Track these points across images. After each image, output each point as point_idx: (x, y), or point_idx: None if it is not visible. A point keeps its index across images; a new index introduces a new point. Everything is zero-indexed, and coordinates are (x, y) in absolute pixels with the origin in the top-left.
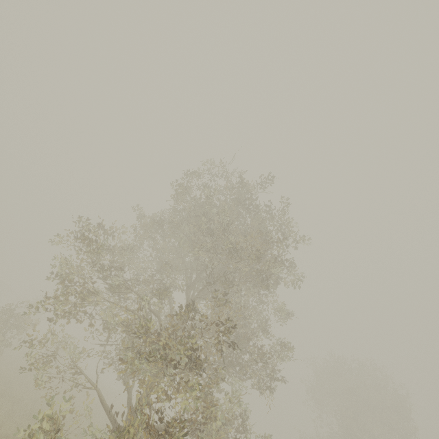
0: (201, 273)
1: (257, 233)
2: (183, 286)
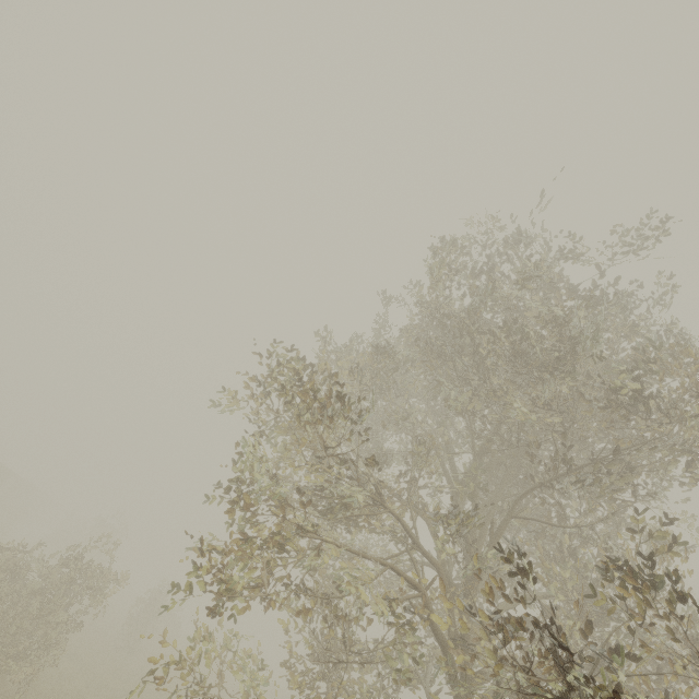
0: (482, 459)
1: (632, 358)
2: (465, 492)
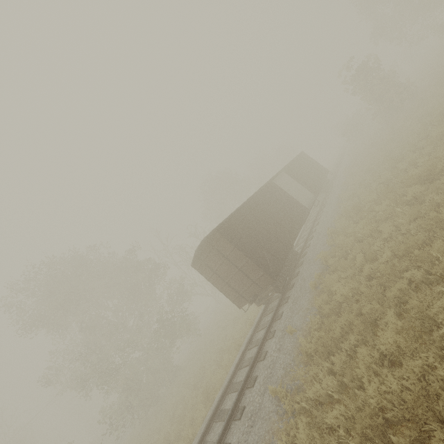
0: None
1: None
2: None
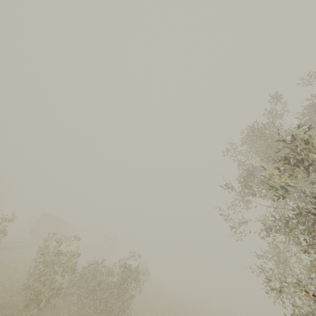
0: None
1: None
2: None
